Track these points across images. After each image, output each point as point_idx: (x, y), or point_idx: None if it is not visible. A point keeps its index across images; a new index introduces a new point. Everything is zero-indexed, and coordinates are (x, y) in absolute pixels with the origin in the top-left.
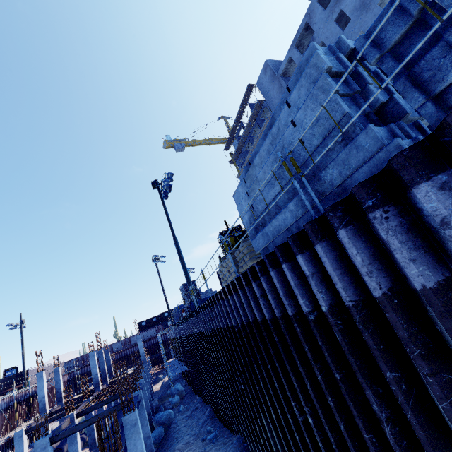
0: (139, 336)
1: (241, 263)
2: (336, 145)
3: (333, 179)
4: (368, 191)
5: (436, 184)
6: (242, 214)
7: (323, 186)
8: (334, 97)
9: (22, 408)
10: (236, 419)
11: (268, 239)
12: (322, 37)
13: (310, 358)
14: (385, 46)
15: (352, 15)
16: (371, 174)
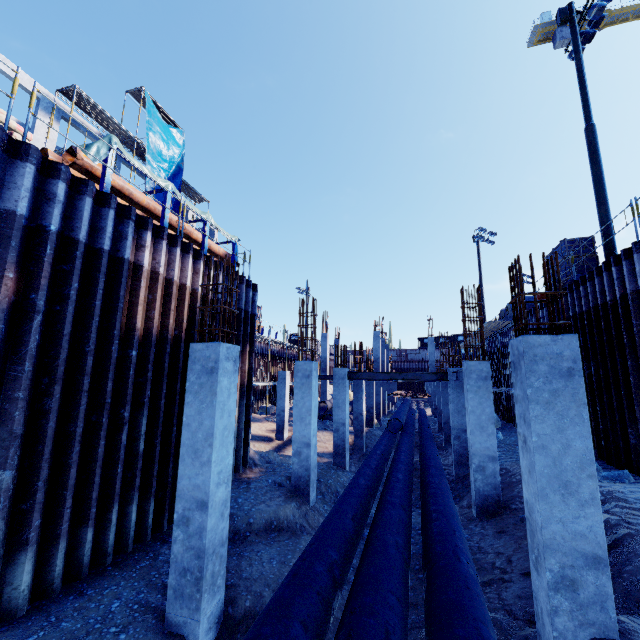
0: (432, 339)
1: None
2: None
3: None
4: None
5: None
6: None
7: None
8: None
9: None
10: None
11: None
12: None
13: None
14: None
15: None
16: None
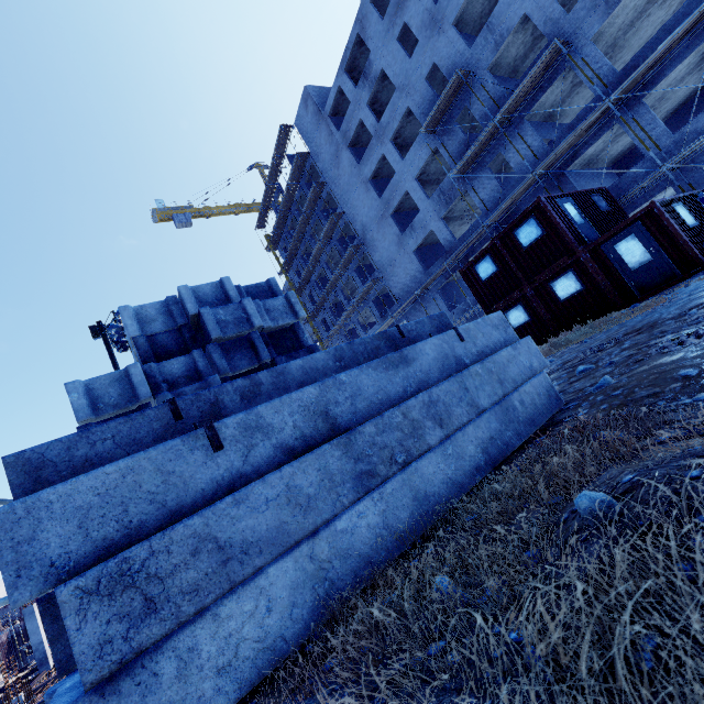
0: None
1: None
2: None
3: None
4: None
5: None
6: None
7: None
8: None
9: None
10: None
11: None
12: (382, 62)
13: None
14: None
15: (420, 35)
16: None
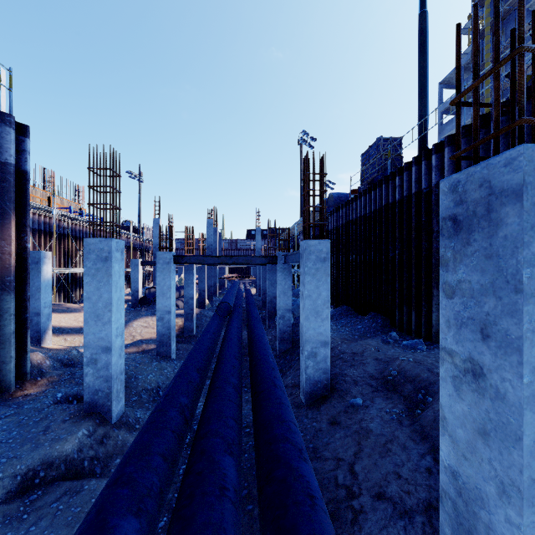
0: (259, 229)
1: None
2: None
3: None
4: None
5: None
6: None
7: None
8: None
9: (136, 254)
10: None
11: None
12: None
13: None
14: None
15: None
16: None
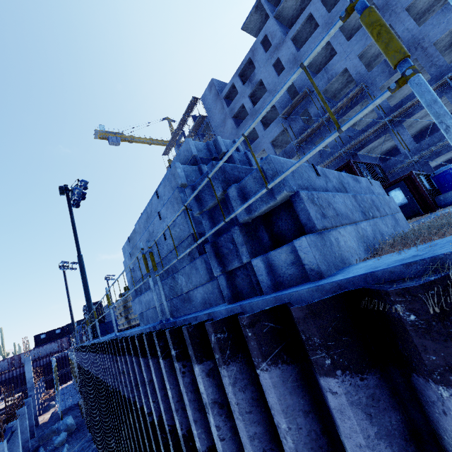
0: (28, 358)
1: (131, 310)
2: (185, 256)
3: (182, 285)
4: (175, 340)
5: (205, 369)
6: (126, 270)
7: (177, 286)
8: (184, 214)
9: None
10: None
11: (142, 307)
12: (261, 75)
13: None
14: (205, 206)
15: (286, 66)
16: (204, 297)
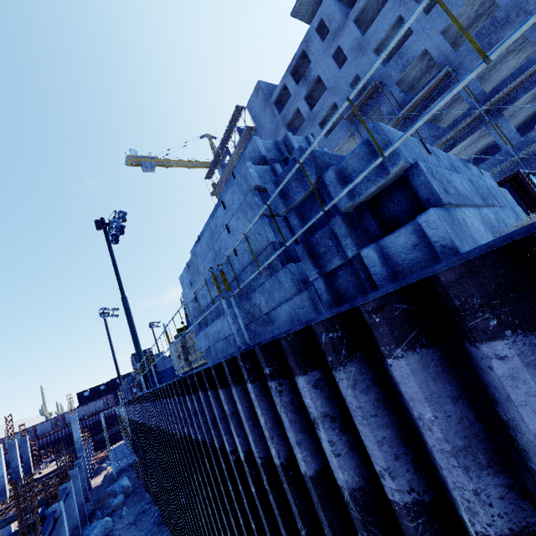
0: (74, 416)
1: (192, 350)
2: (263, 270)
3: (261, 305)
4: (267, 357)
5: (311, 380)
6: (186, 302)
7: (254, 308)
8: (260, 221)
9: None
10: (181, 533)
11: (209, 341)
12: (319, 70)
13: (234, 499)
14: (292, 202)
15: (349, 55)
16: (290, 314)
